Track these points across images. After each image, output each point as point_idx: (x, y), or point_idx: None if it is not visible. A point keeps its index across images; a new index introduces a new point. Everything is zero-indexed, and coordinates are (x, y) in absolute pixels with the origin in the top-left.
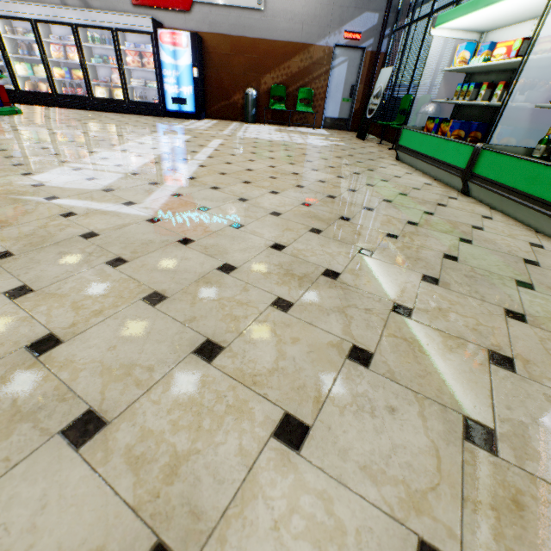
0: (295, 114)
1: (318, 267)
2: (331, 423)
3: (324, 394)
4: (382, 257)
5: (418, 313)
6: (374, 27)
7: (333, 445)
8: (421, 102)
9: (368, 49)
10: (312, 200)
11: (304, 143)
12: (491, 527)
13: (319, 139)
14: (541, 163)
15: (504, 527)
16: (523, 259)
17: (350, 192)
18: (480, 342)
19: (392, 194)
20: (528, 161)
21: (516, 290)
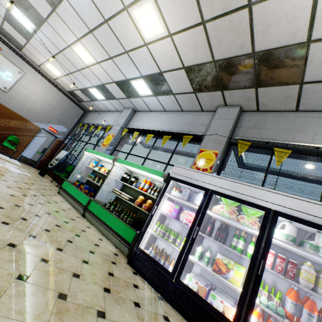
0: (1, 145)
1: (6, 241)
2: (6, 301)
3: (3, 292)
4: (41, 239)
5: (52, 261)
6: (64, 132)
7: (5, 307)
8: (76, 171)
9: (59, 138)
10: (5, 205)
11: (3, 166)
12: (59, 317)
13: (14, 166)
14: (106, 210)
15: (62, 316)
16: (95, 243)
17: (30, 205)
18: (72, 270)
19: (52, 210)
20: (103, 208)
21: (89, 254)
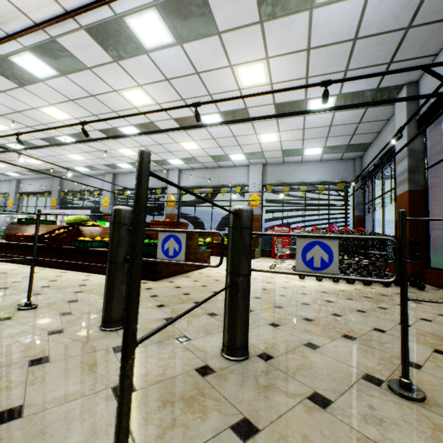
0: None
1: None
2: None
3: None
4: None
5: None
6: None
7: None
8: (1, 226)
9: None
10: None
11: None
12: None
13: None
14: None
15: None
16: None
17: None
18: None
19: None
20: None
21: None
